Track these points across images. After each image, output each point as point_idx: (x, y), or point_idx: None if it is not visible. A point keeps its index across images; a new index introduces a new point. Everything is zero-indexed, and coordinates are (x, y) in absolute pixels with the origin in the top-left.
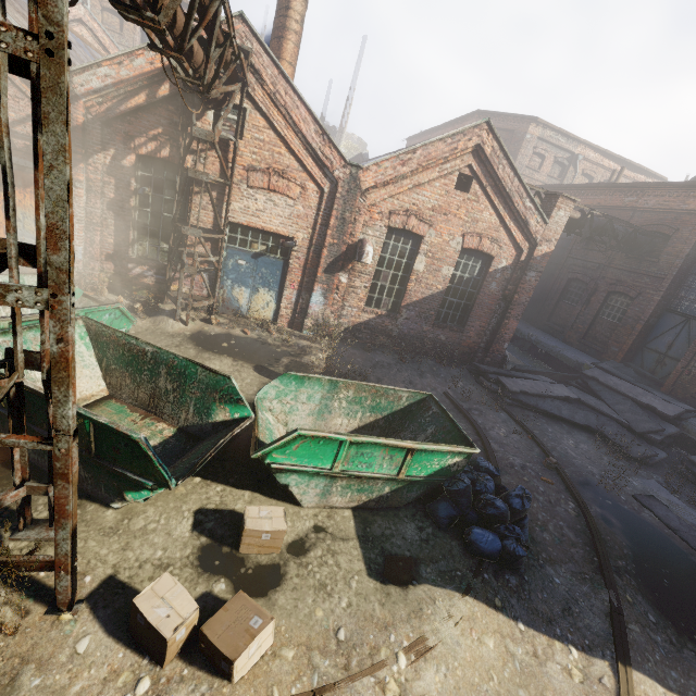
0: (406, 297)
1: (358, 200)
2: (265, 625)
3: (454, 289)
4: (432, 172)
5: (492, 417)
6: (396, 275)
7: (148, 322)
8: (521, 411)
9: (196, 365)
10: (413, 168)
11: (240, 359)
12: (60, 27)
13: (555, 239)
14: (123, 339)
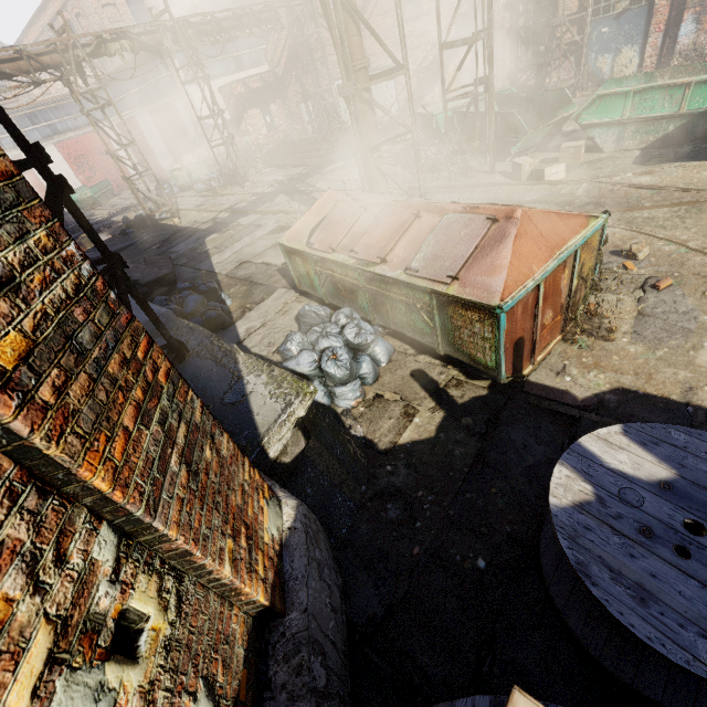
0: None
1: None
2: (560, 164)
3: None
4: None
5: None
6: None
7: None
8: None
9: (546, 92)
10: None
11: None
12: None
13: None
14: (511, 98)
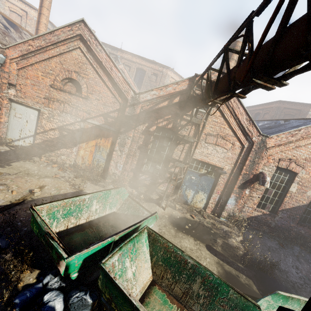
0: (282, 205)
1: (263, 152)
2: None
3: None
4: (307, 140)
5: None
6: (276, 192)
7: (145, 205)
8: None
9: (228, 286)
10: (298, 138)
11: (197, 239)
12: None
13: None
14: (172, 249)
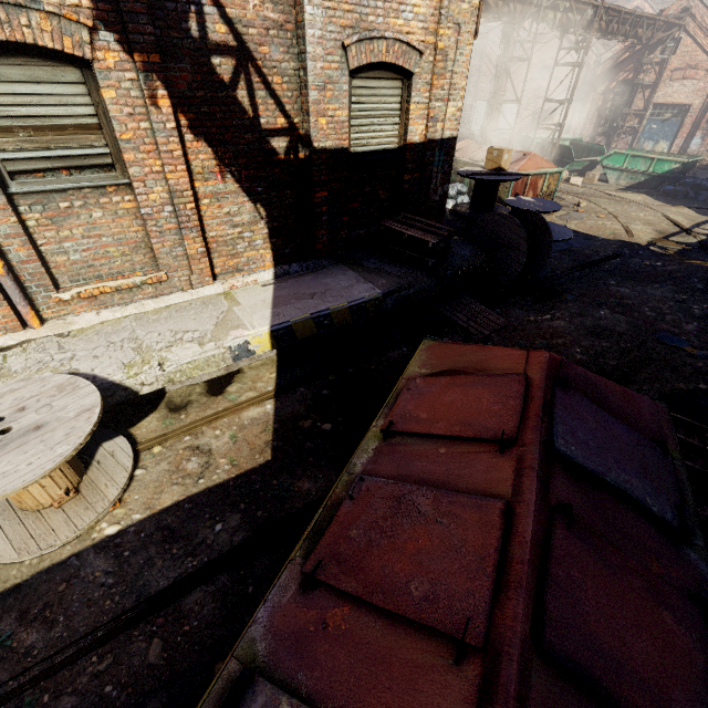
0: None
1: None
2: (580, 178)
3: None
4: None
5: None
6: None
7: None
8: None
9: (595, 145)
10: None
11: None
12: (582, 61)
13: None
14: (578, 143)
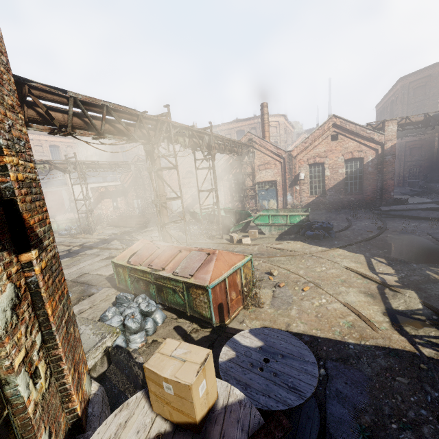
0: (326, 187)
1: (293, 161)
2: (248, 237)
3: (349, 177)
4: (318, 140)
5: (365, 221)
6: (319, 180)
7: None
8: (392, 219)
9: (242, 211)
10: (310, 142)
11: None
12: (214, 165)
13: (394, 138)
14: (230, 211)
